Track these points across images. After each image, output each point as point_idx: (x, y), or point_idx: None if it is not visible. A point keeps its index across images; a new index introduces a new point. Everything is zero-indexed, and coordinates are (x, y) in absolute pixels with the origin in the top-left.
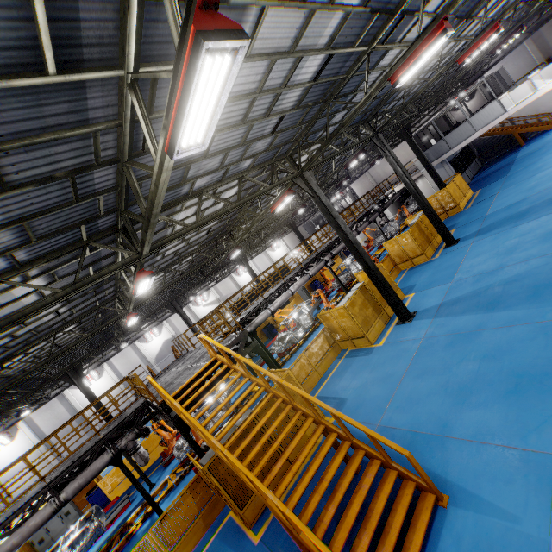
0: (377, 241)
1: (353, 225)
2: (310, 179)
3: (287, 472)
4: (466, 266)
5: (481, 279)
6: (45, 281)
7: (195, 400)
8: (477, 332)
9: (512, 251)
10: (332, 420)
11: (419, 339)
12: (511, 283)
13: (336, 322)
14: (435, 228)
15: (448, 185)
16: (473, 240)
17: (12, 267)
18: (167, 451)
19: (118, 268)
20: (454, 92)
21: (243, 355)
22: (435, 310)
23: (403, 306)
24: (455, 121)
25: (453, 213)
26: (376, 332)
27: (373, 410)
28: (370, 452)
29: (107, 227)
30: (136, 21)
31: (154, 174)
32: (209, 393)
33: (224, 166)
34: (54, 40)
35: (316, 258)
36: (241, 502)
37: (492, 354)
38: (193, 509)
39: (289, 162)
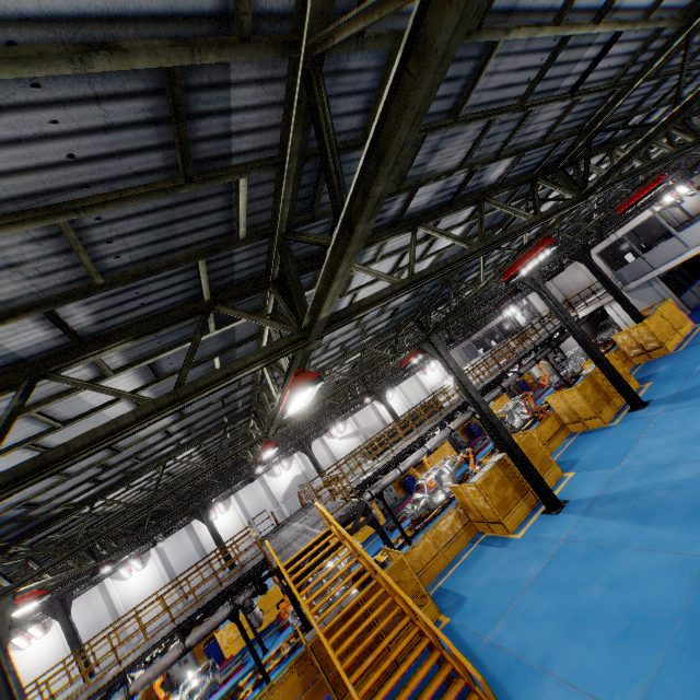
0: (554, 378)
1: (514, 364)
2: (438, 343)
3: (376, 668)
4: (640, 449)
5: (649, 474)
6: (194, 448)
7: (307, 571)
8: (617, 549)
9: (697, 440)
10: (446, 621)
11: (558, 540)
12: (676, 489)
13: (469, 499)
14: (614, 386)
15: (648, 318)
16: (664, 408)
17: (176, 447)
18: (283, 614)
19: (249, 447)
20: (657, 196)
21: (359, 528)
22: (586, 505)
23: (549, 492)
24: (673, 219)
25: (656, 355)
26: (517, 518)
27: (488, 620)
28: (456, 667)
29: (243, 410)
30: (266, 342)
31: (276, 404)
32: (318, 568)
33: (344, 349)
34: (222, 361)
35: (461, 407)
36: (340, 690)
37: (621, 583)
38: (297, 686)
39: (416, 325)
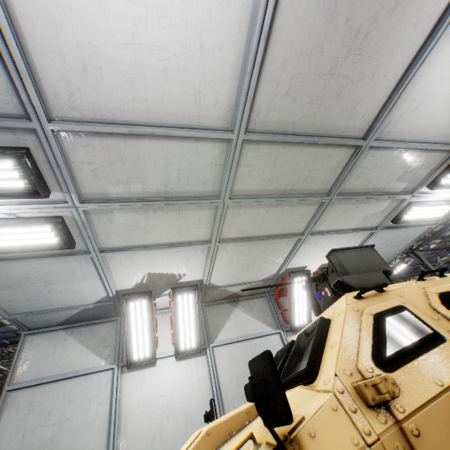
0: None
1: None
2: (419, 255)
3: None
4: None
5: None
6: None
7: None
8: None
9: None
10: None
11: None
12: None
13: None
14: None
15: None
16: None
17: None
18: None
19: None
20: None
21: None
22: None
23: None
24: None
25: None
26: None
27: None
28: None
29: None
30: None
31: None
32: None
33: None
34: None
35: None
36: None
37: None
38: None
39: None
